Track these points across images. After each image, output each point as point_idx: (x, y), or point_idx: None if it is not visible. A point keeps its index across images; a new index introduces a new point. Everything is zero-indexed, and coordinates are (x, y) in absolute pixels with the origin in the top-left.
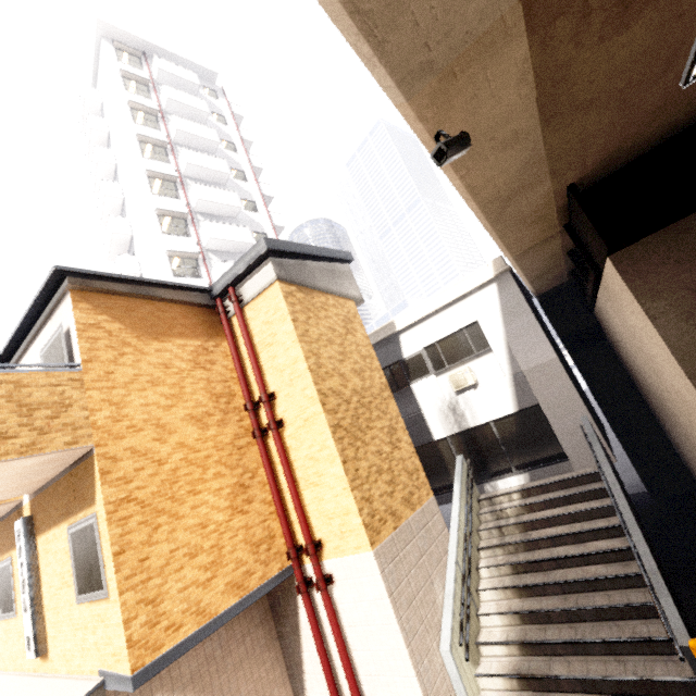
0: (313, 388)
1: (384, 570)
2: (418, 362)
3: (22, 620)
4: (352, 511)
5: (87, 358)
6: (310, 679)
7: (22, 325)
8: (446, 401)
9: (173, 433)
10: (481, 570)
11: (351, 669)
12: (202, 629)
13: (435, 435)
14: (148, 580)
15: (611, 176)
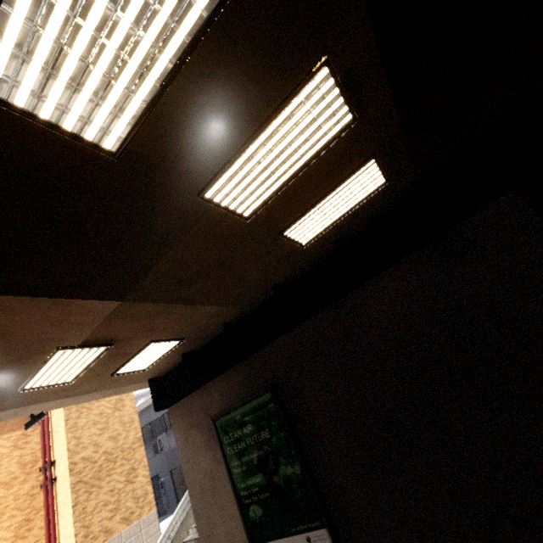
0: (67, 461)
1: None
2: None
3: None
4: (73, 536)
5: None
6: None
7: None
8: None
9: None
10: None
11: None
12: None
13: None
14: None
15: (171, 371)
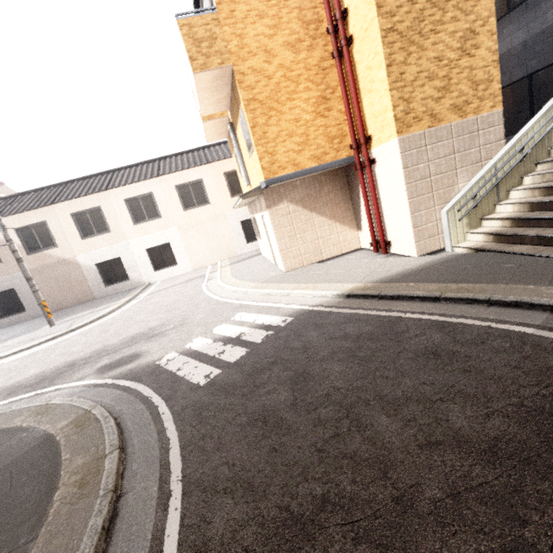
0: None
1: (405, 152)
2: None
3: None
4: (388, 108)
5: (218, 1)
6: (363, 219)
7: None
8: None
9: (275, 57)
10: (525, 178)
11: (378, 211)
12: (296, 173)
13: None
14: (268, 143)
15: None
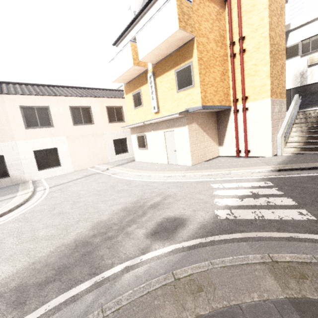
0: (268, 32)
1: (271, 106)
2: (294, 49)
3: (146, 106)
4: (267, 84)
5: None
6: (226, 140)
7: None
8: (300, 71)
9: (210, 43)
10: (293, 128)
11: (246, 134)
12: (213, 106)
13: (285, 87)
14: (204, 85)
15: None
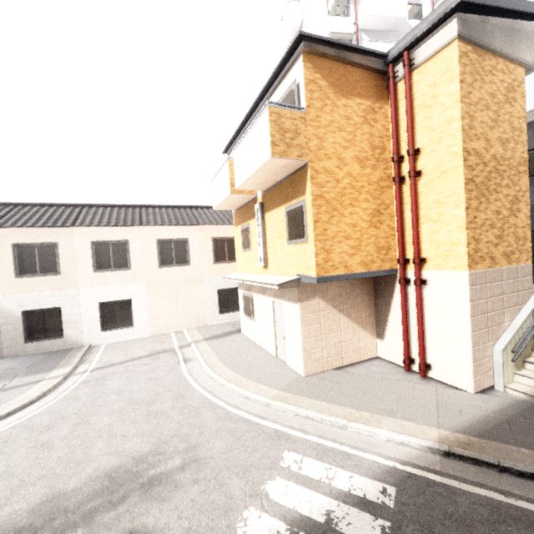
0: (460, 145)
1: (472, 286)
2: None
3: (254, 252)
4: (461, 243)
5: (308, 104)
6: (390, 330)
7: (267, 84)
8: None
9: (346, 165)
10: None
11: (423, 331)
12: (346, 275)
13: None
14: (326, 240)
15: None
